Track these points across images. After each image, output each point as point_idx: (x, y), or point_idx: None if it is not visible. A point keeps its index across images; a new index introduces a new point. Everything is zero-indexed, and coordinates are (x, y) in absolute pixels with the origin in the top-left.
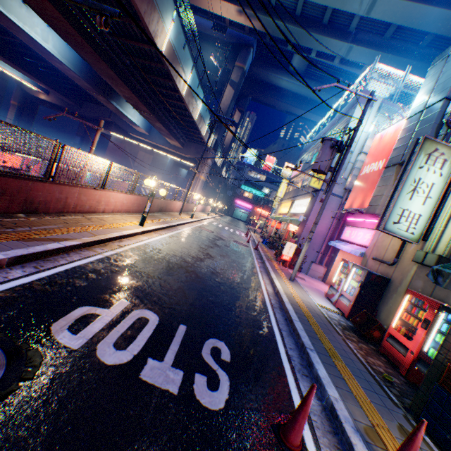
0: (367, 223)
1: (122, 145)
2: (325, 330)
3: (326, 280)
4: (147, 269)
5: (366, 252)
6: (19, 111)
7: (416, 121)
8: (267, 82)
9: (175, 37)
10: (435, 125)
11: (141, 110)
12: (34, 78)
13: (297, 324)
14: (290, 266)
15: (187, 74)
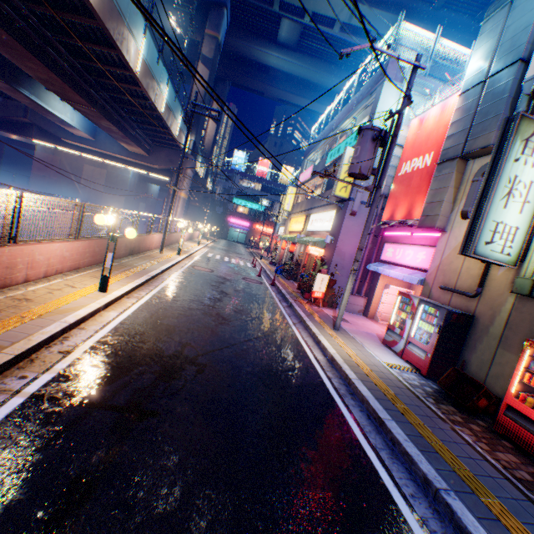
0: (416, 237)
1: (57, 158)
2: (426, 422)
3: (368, 314)
4: (126, 397)
5: (427, 279)
6: None
7: (477, 96)
8: (250, 58)
9: None
10: (509, 99)
11: (73, 102)
12: None
13: (394, 429)
14: (324, 304)
15: (139, 39)
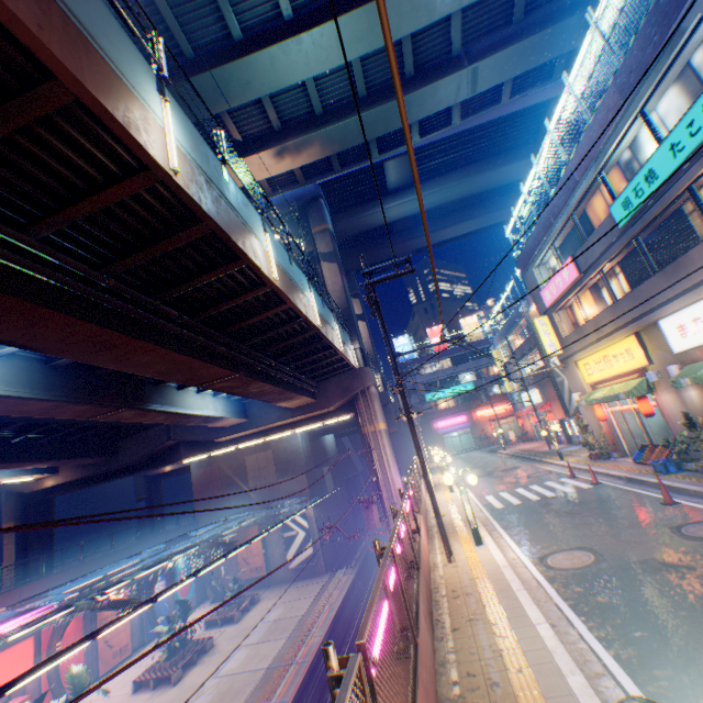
0: None
1: (214, 467)
2: None
3: None
4: None
5: None
6: (20, 534)
7: None
8: (368, 229)
9: (190, 147)
10: None
11: (209, 381)
12: (7, 463)
13: None
14: None
15: (260, 236)
